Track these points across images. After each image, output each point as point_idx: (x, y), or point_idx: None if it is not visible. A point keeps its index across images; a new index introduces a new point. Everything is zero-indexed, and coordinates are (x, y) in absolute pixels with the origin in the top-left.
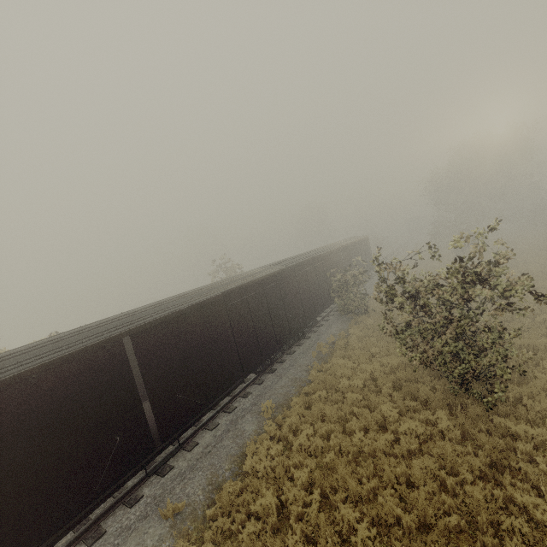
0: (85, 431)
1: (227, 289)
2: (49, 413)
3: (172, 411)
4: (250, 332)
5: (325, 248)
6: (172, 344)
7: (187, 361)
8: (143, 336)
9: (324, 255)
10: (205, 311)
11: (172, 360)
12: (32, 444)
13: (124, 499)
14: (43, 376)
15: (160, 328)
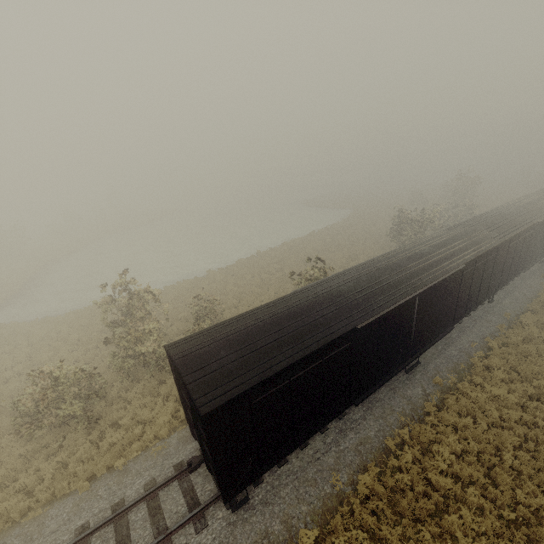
0: (540, 241)
1: None
2: (541, 232)
3: None
4: None
5: None
6: None
7: None
8: None
9: None
10: None
11: None
12: (537, 239)
13: None
14: None
15: None
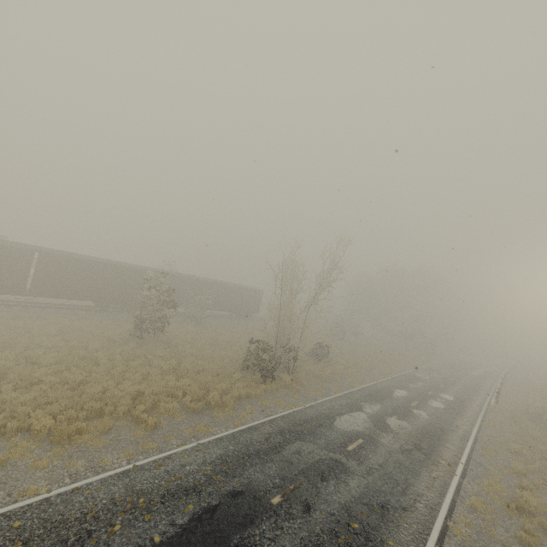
0: (5, 271)
1: (99, 261)
2: None
3: (39, 287)
4: (101, 285)
5: (206, 278)
6: (55, 265)
7: (58, 275)
8: (44, 256)
9: (192, 279)
10: (80, 263)
11: (51, 270)
12: None
13: (6, 306)
14: (3, 248)
15: (53, 257)
